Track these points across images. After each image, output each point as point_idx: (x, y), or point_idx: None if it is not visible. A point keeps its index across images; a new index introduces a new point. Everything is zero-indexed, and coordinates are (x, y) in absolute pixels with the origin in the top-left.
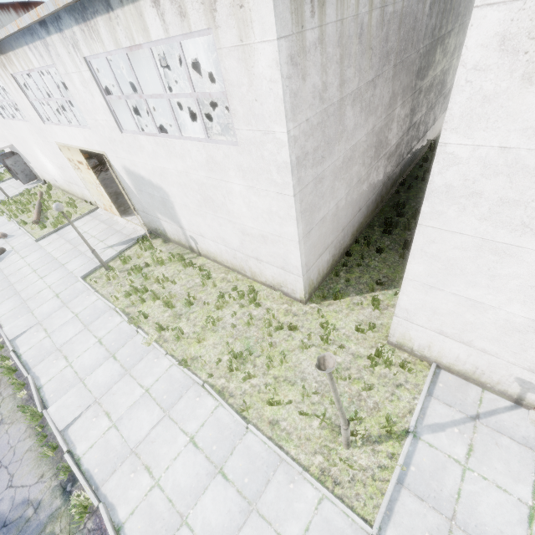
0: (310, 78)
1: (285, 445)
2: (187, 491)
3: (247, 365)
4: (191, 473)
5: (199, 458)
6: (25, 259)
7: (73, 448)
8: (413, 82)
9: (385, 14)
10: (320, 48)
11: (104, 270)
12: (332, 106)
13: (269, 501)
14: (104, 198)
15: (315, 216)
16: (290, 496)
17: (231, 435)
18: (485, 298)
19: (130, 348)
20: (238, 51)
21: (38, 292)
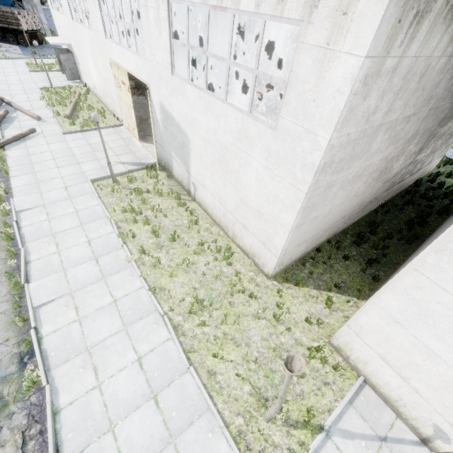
0: (369, 100)
1: (215, 396)
2: (122, 403)
3: (204, 313)
4: (130, 389)
5: (140, 378)
6: (49, 145)
7: (39, 326)
8: (434, 127)
9: (448, 63)
10: (390, 76)
11: (111, 181)
12: (371, 128)
13: (187, 440)
14: (131, 119)
15: (312, 213)
16: (206, 444)
17: (173, 369)
18: (443, 354)
19: (112, 258)
20: (319, 52)
21: (51, 179)
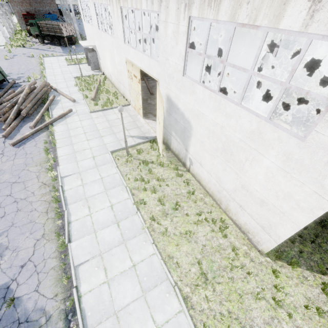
0: None
1: None
2: None
3: (208, 286)
4: None
5: None
6: (81, 122)
7: (79, 284)
8: None
9: None
10: None
11: (125, 152)
12: None
13: None
14: (138, 102)
15: None
16: None
17: None
18: None
19: (130, 223)
20: None
21: (83, 149)
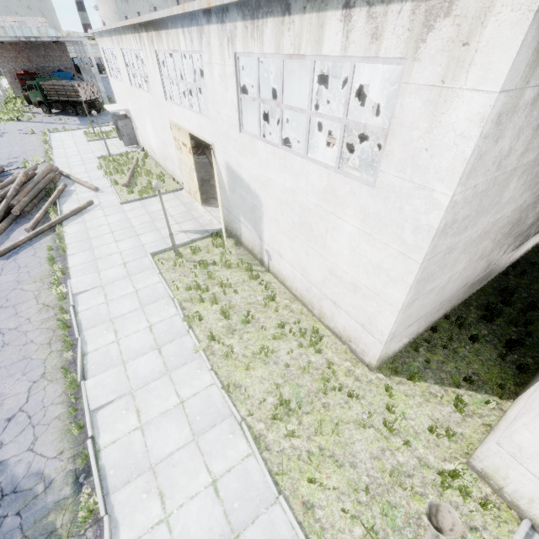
0: (502, 141)
1: None
2: None
3: (291, 418)
4: (205, 525)
5: (217, 510)
6: (107, 218)
7: (97, 435)
8: None
9: None
10: (528, 110)
11: (173, 254)
12: (503, 175)
13: None
14: (192, 183)
15: (427, 286)
16: None
17: (257, 499)
18: None
19: (177, 346)
20: (431, 91)
21: (109, 255)
